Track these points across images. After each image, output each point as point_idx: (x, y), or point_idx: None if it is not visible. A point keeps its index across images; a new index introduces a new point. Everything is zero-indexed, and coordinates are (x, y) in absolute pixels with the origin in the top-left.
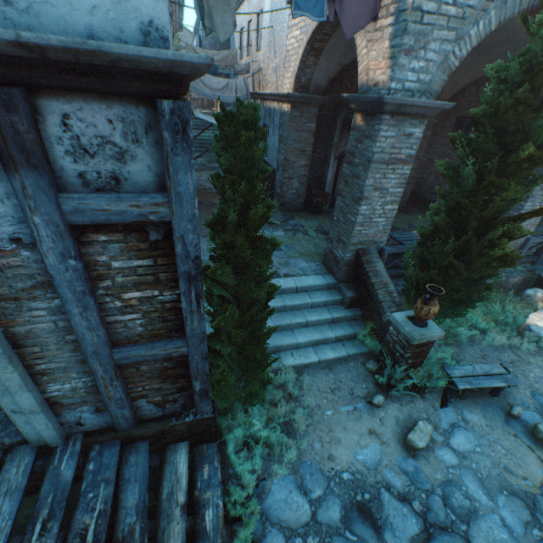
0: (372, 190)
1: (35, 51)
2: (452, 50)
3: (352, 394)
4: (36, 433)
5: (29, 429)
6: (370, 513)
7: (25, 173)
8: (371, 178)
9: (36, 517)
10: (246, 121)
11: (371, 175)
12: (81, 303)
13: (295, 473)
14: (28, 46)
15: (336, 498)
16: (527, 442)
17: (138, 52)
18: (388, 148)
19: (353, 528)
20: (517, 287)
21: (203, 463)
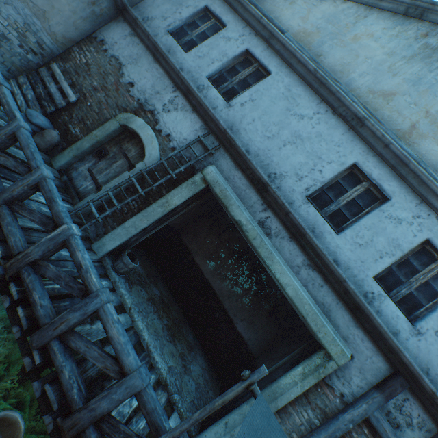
0: None
1: (433, 395)
2: None
3: None
4: None
5: (209, 435)
6: None
7: (381, 396)
8: None
9: None
10: None
11: None
12: (328, 436)
13: None
14: (434, 394)
15: None
16: None
17: None
18: None
19: None
20: None
21: None
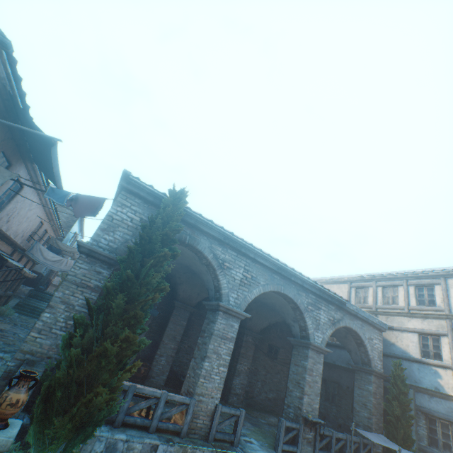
0: (60, 301)
1: None
2: (131, 239)
3: None
4: None
5: None
6: None
7: None
8: (61, 291)
9: None
10: None
11: (62, 289)
12: None
13: None
14: None
15: None
16: None
17: None
18: (81, 275)
19: None
20: None
21: None
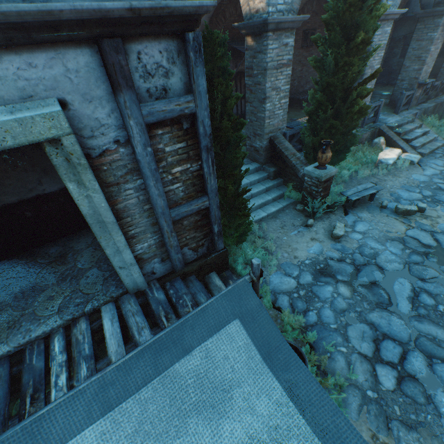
0: (271, 91)
1: (136, 13)
2: None
3: (294, 226)
4: (132, 283)
5: (128, 281)
6: (326, 272)
7: (125, 92)
8: (268, 82)
9: (159, 317)
10: (218, 43)
11: (268, 79)
12: (154, 178)
13: (280, 270)
14: (134, 10)
15: (306, 272)
16: (393, 217)
17: (183, 4)
18: (275, 57)
19: (320, 280)
20: (368, 140)
21: (227, 280)
